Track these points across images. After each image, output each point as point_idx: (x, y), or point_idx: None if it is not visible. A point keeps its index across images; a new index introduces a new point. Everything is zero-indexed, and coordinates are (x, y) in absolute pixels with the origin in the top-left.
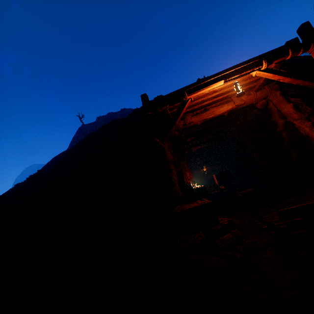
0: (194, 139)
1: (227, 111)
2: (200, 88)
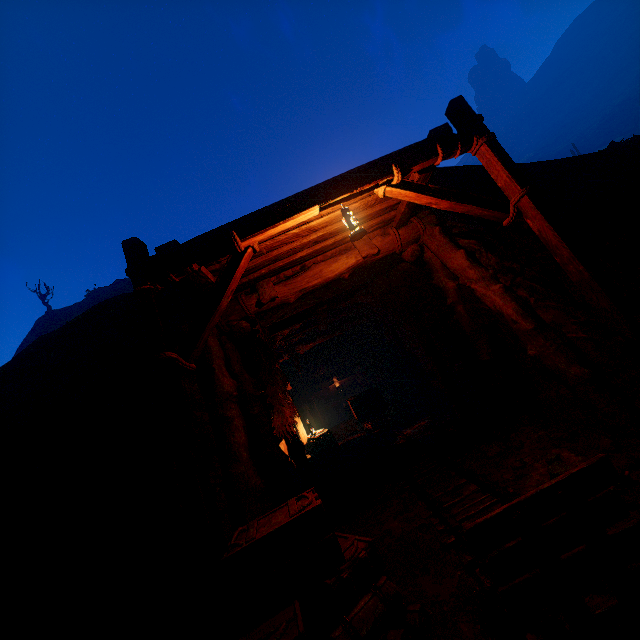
0: (299, 329)
1: (349, 269)
2: (270, 223)
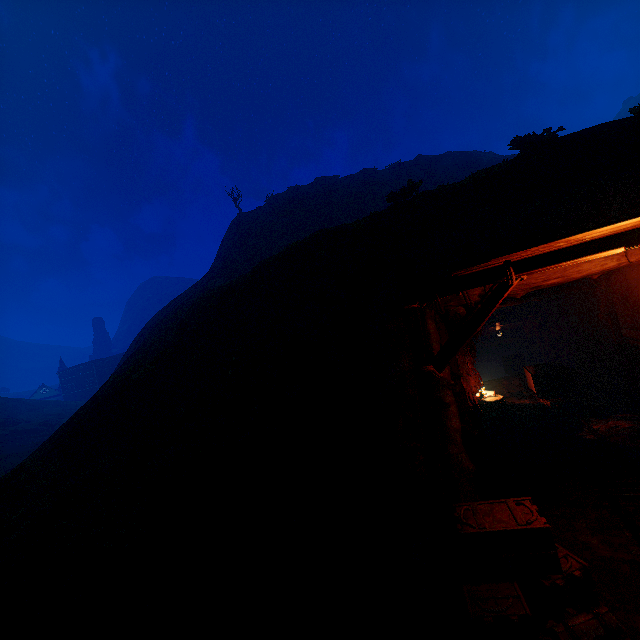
0: None
1: (603, 271)
2: (554, 262)
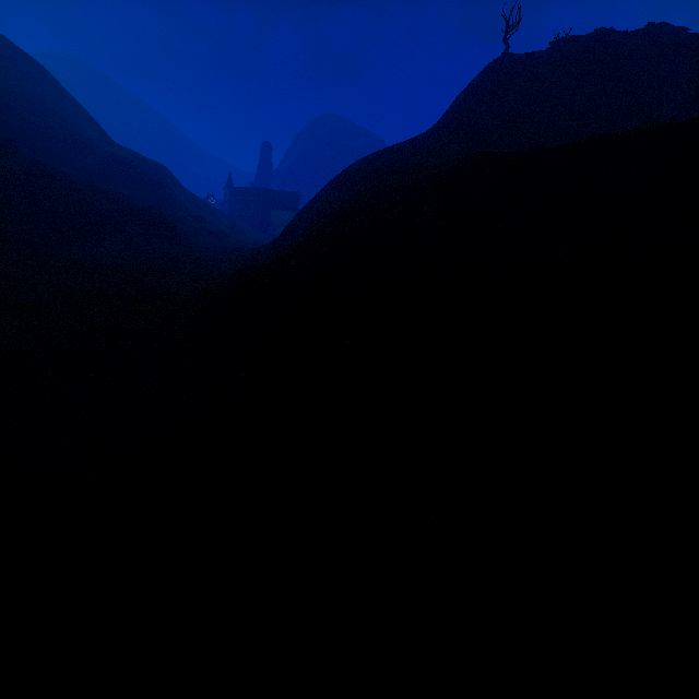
0: None
1: None
2: None
